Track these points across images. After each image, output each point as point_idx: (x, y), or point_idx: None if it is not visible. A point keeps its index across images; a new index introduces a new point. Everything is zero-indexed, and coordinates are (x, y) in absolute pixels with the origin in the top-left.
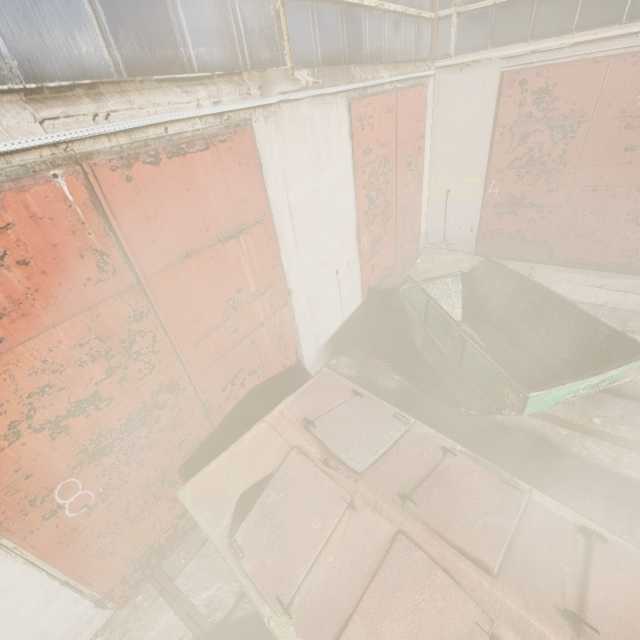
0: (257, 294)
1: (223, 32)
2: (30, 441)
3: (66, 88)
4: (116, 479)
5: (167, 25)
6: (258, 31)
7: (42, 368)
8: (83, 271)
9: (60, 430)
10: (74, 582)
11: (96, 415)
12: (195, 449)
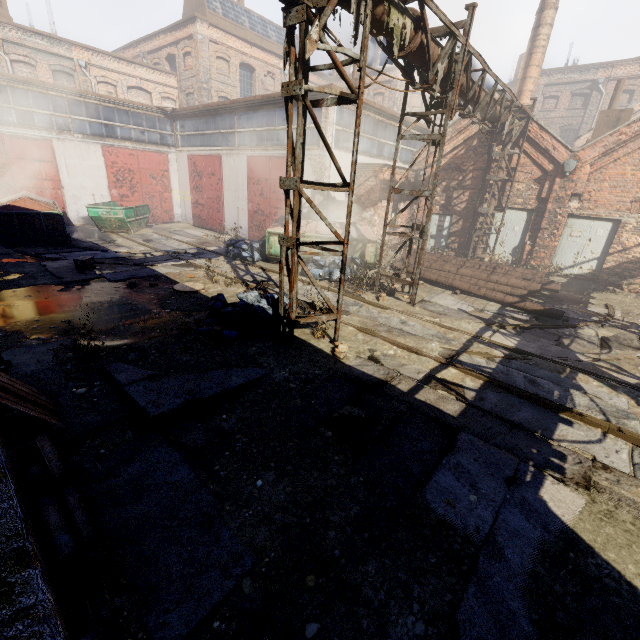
0: (46, 180)
1: (48, 122)
2: None
3: (4, 124)
4: None
5: (31, 119)
6: (61, 124)
7: None
8: None
9: None
10: None
11: None
12: None
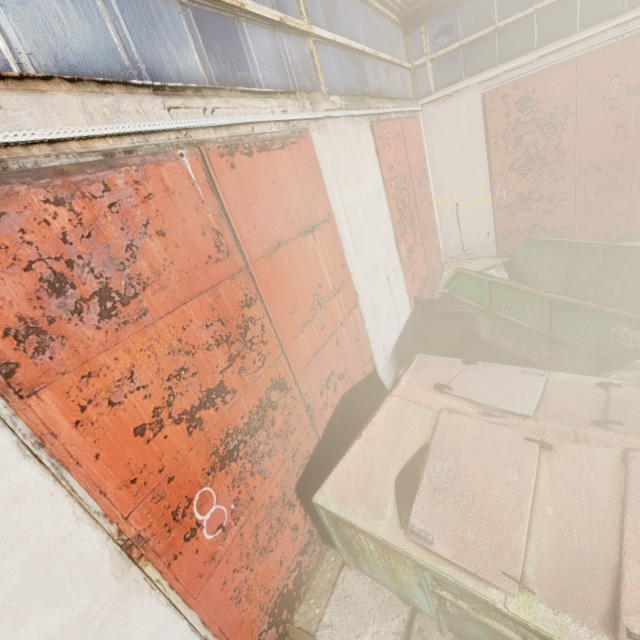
0: (334, 292)
1: (278, 61)
2: (170, 434)
3: (180, 89)
4: (244, 493)
5: (241, 51)
6: (300, 63)
7: (178, 348)
8: (205, 249)
9: (195, 424)
10: (213, 639)
11: (223, 409)
12: (306, 463)
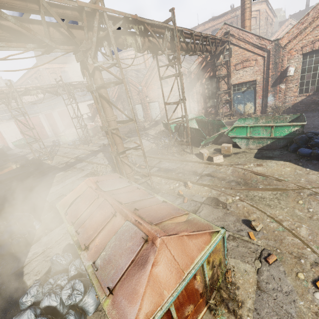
0: None
1: None
2: None
3: None
4: None
5: None
6: None
7: None
8: None
9: None
10: None
11: None
12: None
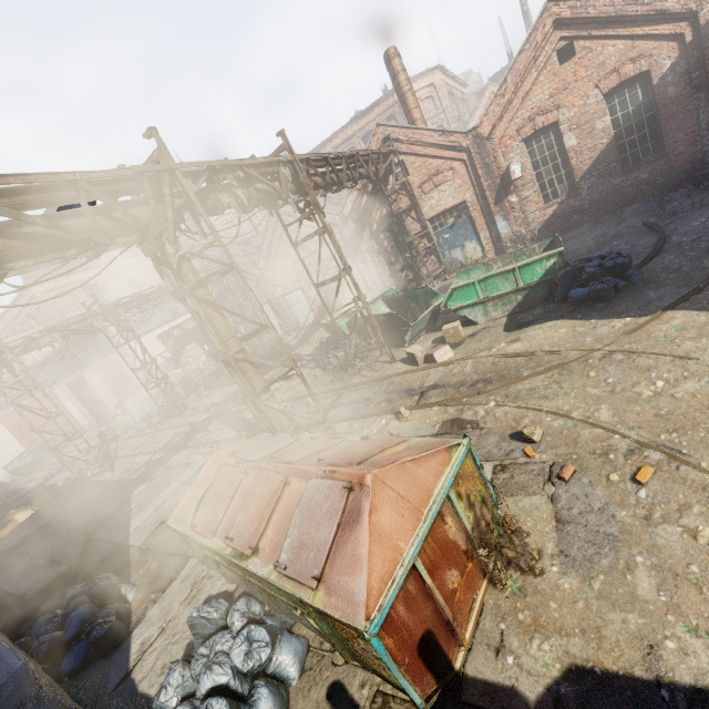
0: None
1: None
2: None
3: None
4: None
5: None
6: None
7: None
8: None
9: None
10: None
11: None
12: None
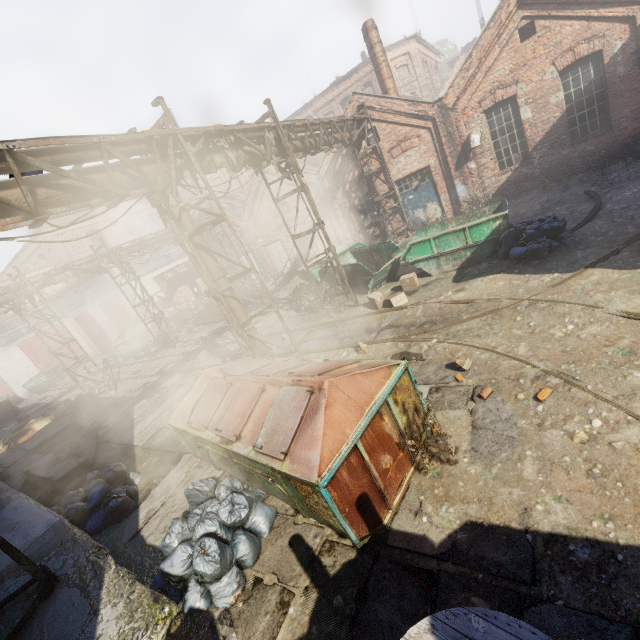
0: None
1: None
2: None
3: None
4: None
5: None
6: None
7: None
8: None
9: None
10: None
11: None
12: None
